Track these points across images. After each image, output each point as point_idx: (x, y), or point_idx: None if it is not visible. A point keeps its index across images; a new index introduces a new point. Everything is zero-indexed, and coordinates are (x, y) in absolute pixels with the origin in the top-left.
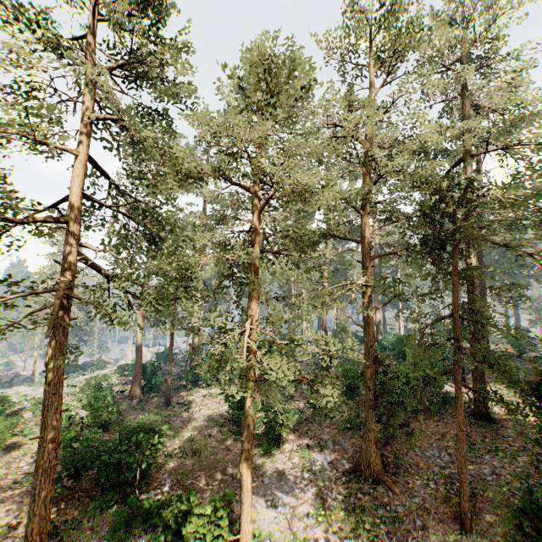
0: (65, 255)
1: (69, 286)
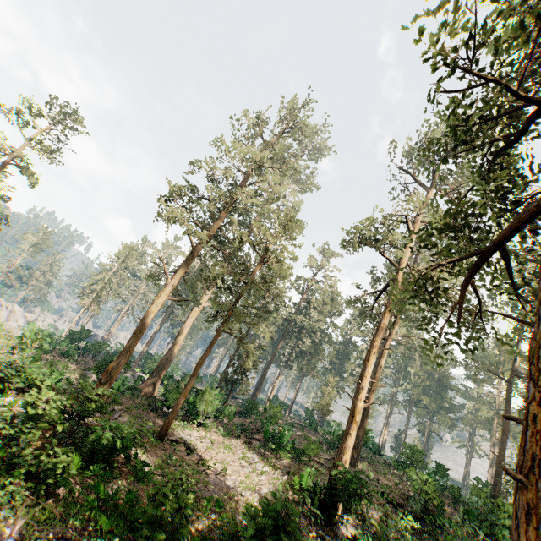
0: None
1: None
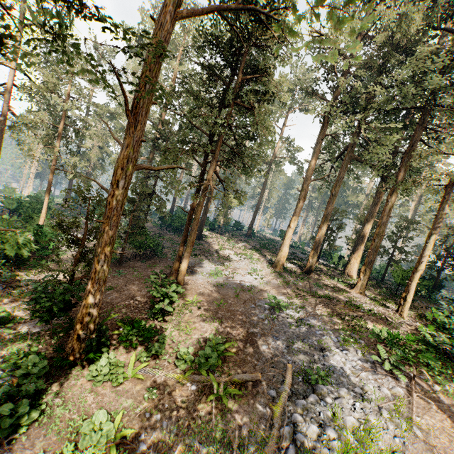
0: (3, 109)
1: (4, 123)
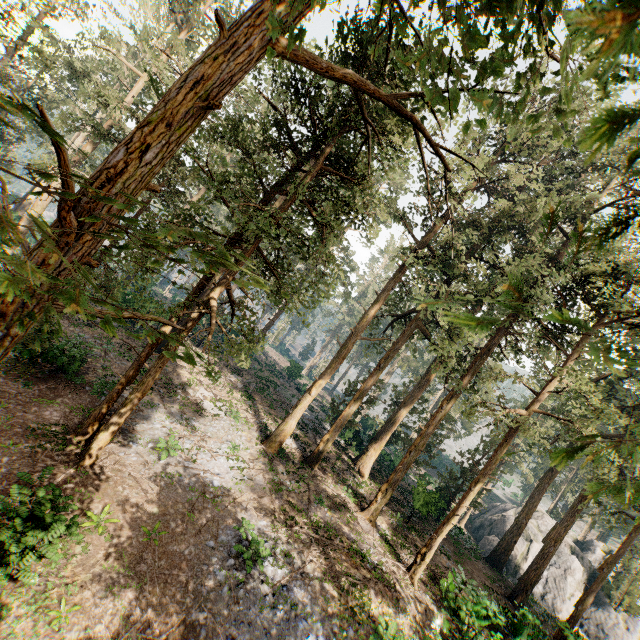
0: None
1: None
